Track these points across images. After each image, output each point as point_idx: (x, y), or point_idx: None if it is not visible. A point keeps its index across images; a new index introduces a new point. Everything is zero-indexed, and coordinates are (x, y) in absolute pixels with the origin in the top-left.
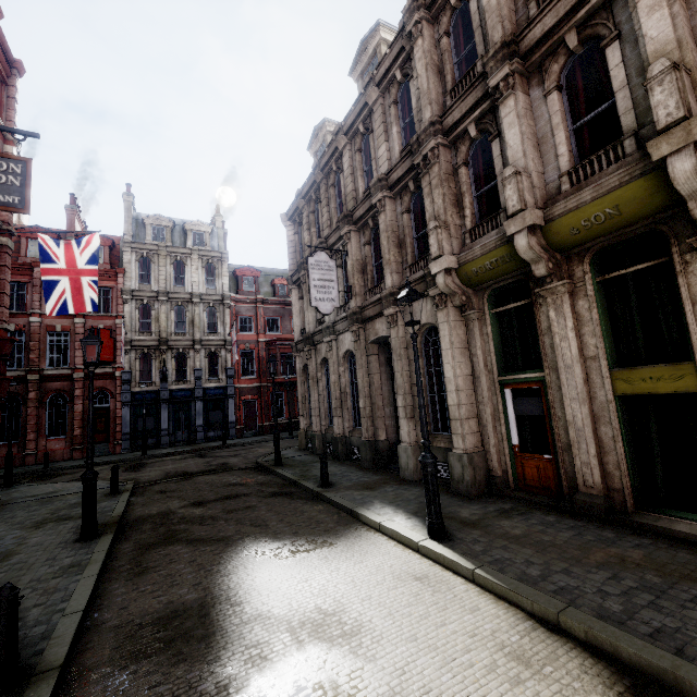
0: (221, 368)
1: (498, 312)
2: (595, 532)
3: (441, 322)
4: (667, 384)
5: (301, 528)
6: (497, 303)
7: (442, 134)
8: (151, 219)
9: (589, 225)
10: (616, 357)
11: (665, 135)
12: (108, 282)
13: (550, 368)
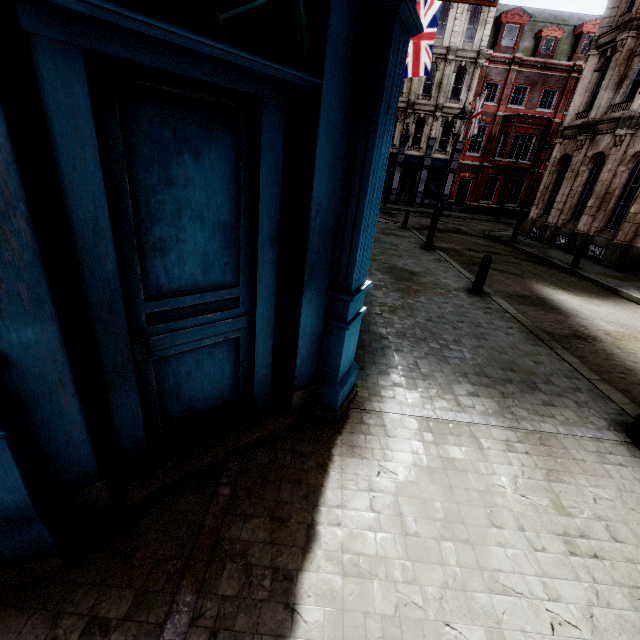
0: (451, 140)
1: None
2: None
3: None
4: None
5: (571, 285)
6: None
7: None
8: None
9: None
10: None
11: None
12: None
13: None
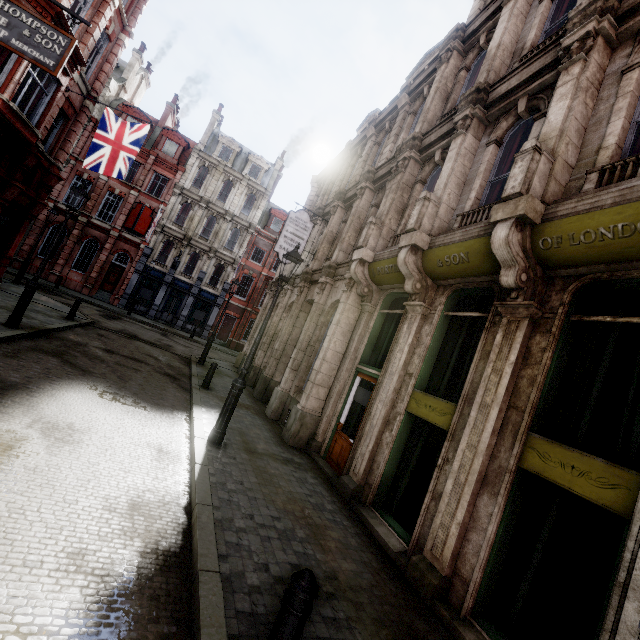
0: (222, 280)
1: (388, 314)
2: (323, 500)
3: (342, 302)
4: (435, 416)
5: (144, 394)
6: (391, 307)
7: (418, 150)
8: (225, 139)
9: (449, 262)
10: (429, 383)
11: (505, 204)
12: (169, 174)
13: (386, 371)
